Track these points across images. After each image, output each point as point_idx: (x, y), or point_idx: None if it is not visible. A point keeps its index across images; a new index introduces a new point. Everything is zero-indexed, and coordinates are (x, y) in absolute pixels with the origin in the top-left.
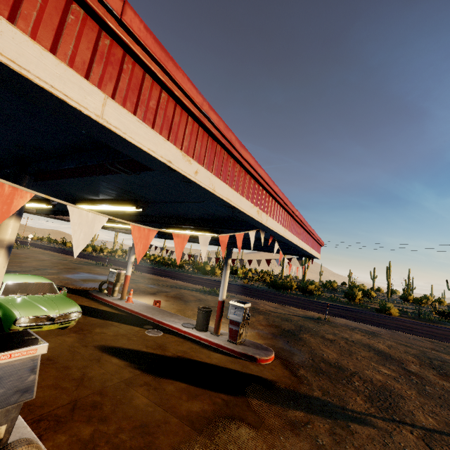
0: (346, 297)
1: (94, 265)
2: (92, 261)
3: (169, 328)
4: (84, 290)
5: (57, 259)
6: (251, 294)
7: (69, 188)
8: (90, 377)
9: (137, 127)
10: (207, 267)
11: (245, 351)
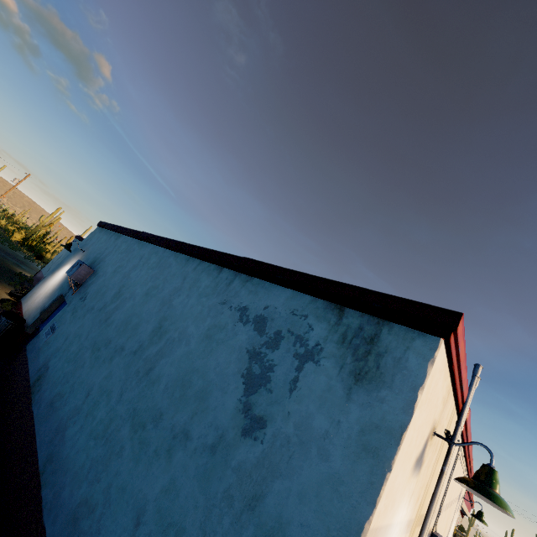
0: None
1: None
2: None
3: None
4: None
5: None
6: None
7: None
8: None
9: (465, 506)
10: None
11: None
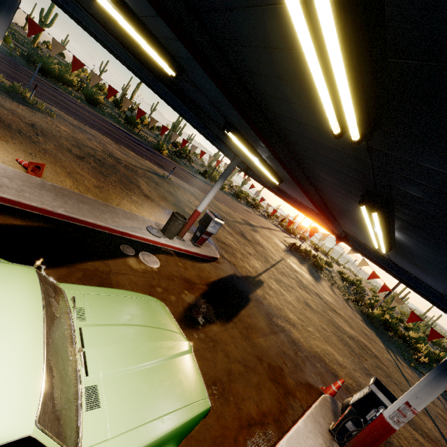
0: (131, 124)
1: None
2: None
3: (141, 240)
4: None
5: None
6: (58, 103)
7: (443, 264)
8: (242, 359)
9: None
10: None
11: (211, 254)
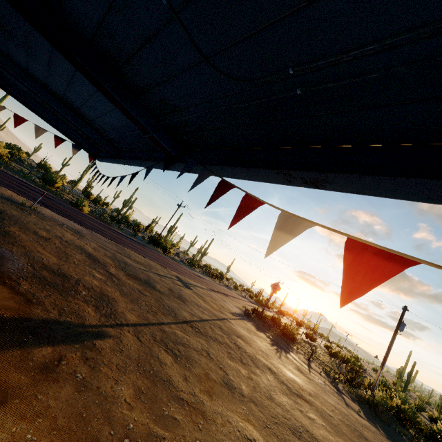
0: (45, 180)
1: None
2: None
3: None
4: None
5: None
6: None
7: None
8: None
9: None
10: None
11: None
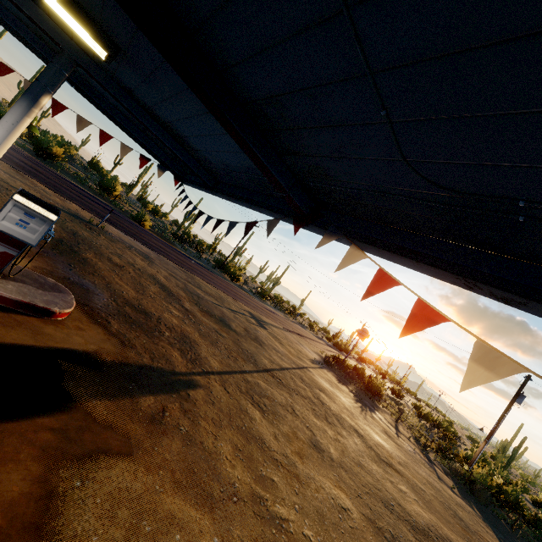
0: (103, 188)
1: None
2: None
3: None
4: None
5: None
6: None
7: None
8: None
9: None
10: None
11: (26, 297)
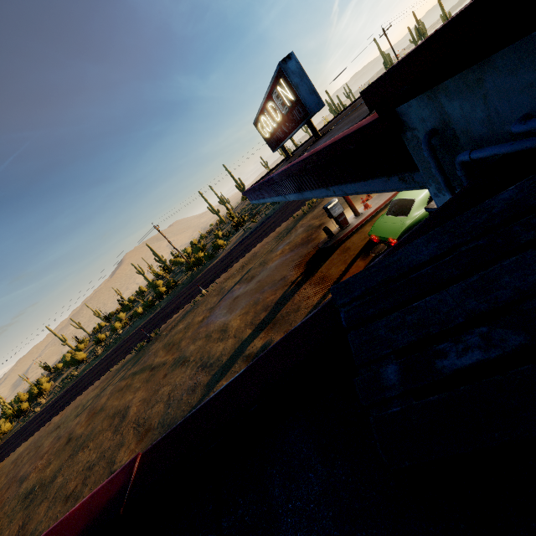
0: None
1: (147, 348)
2: (117, 366)
3: None
4: (311, 261)
5: (89, 406)
6: None
7: None
8: None
9: None
10: (199, 256)
11: None
